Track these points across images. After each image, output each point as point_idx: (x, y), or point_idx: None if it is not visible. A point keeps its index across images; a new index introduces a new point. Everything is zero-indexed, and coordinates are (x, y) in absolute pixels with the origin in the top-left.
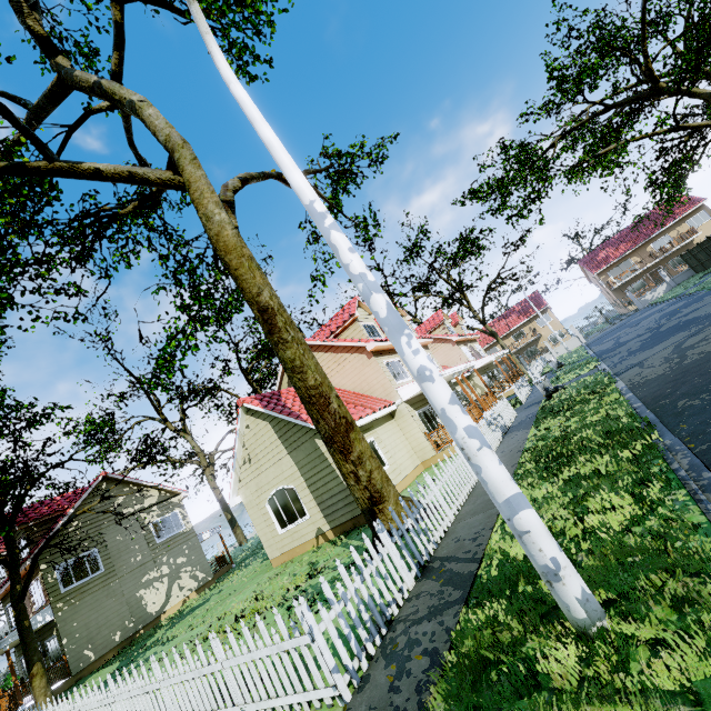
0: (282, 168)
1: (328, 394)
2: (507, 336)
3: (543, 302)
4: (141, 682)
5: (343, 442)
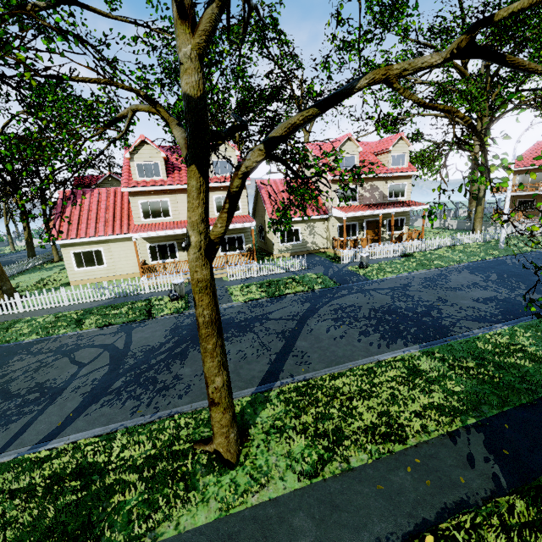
0: None
1: None
2: None
3: None
4: None
5: None
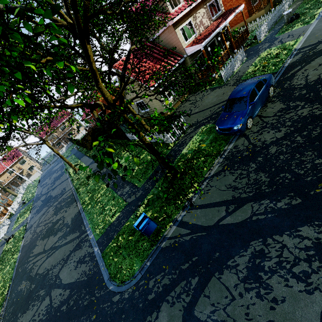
0: None
1: None
2: (4, 172)
3: (20, 154)
4: None
5: None
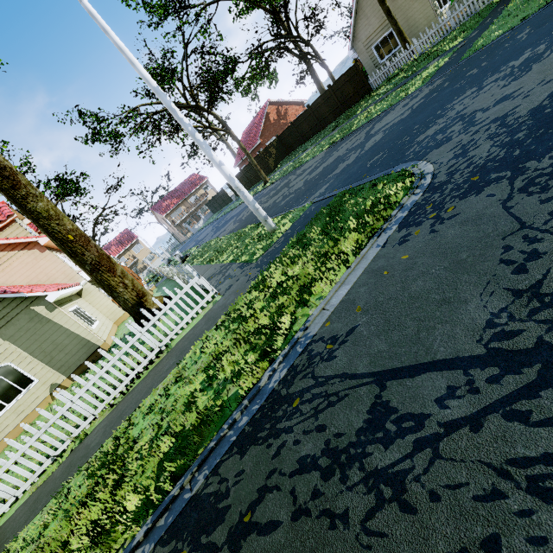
0: (136, 64)
1: (86, 235)
2: None
3: (135, 235)
4: (41, 425)
5: (109, 265)
